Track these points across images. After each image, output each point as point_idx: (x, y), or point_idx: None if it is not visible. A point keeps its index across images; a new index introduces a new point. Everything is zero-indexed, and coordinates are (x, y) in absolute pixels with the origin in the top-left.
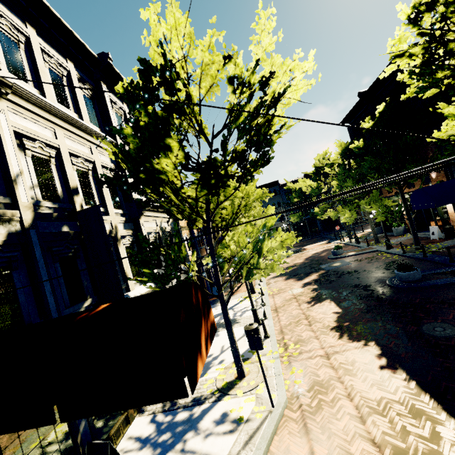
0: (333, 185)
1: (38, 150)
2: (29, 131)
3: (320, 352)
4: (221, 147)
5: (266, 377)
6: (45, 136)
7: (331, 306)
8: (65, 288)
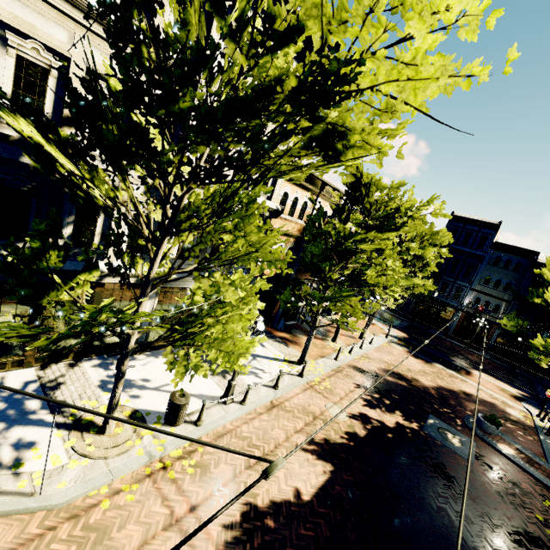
0: None
1: (31, 52)
2: (21, 22)
3: (181, 509)
4: (137, 143)
5: (106, 459)
6: (49, 37)
7: (313, 479)
8: None
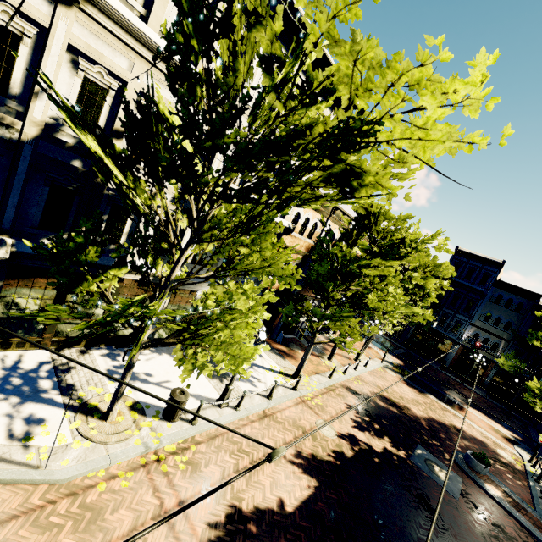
0: None
1: (96, 75)
2: (92, 51)
3: (171, 502)
4: (183, 165)
5: (106, 444)
6: (113, 64)
7: (297, 492)
8: (42, 212)
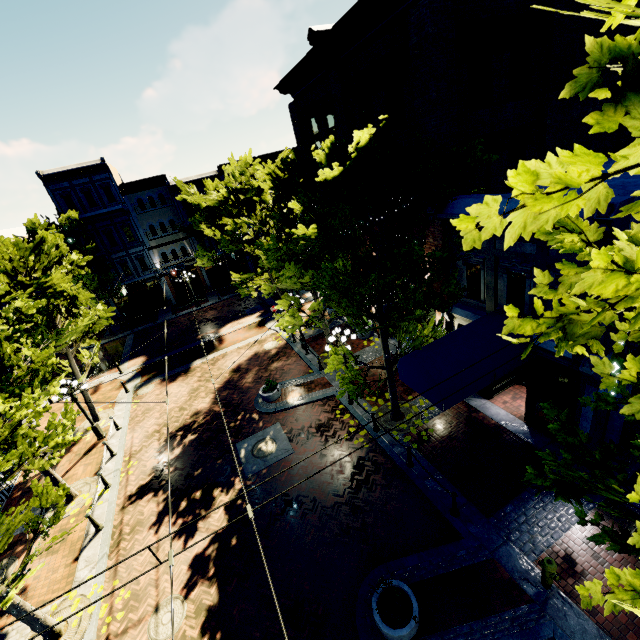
0: (261, 254)
1: None
2: None
3: None
4: None
5: None
6: None
7: None
8: None
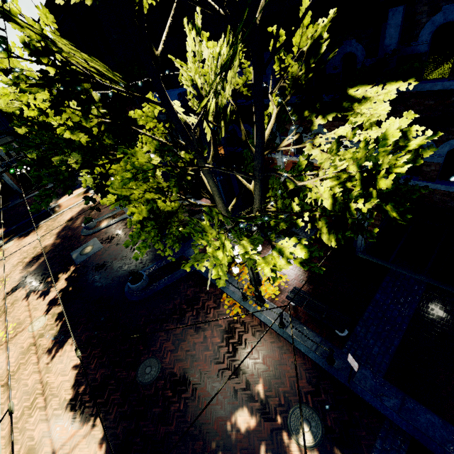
0: None
1: None
2: None
3: None
4: None
5: None
6: None
7: (72, 354)
8: None
